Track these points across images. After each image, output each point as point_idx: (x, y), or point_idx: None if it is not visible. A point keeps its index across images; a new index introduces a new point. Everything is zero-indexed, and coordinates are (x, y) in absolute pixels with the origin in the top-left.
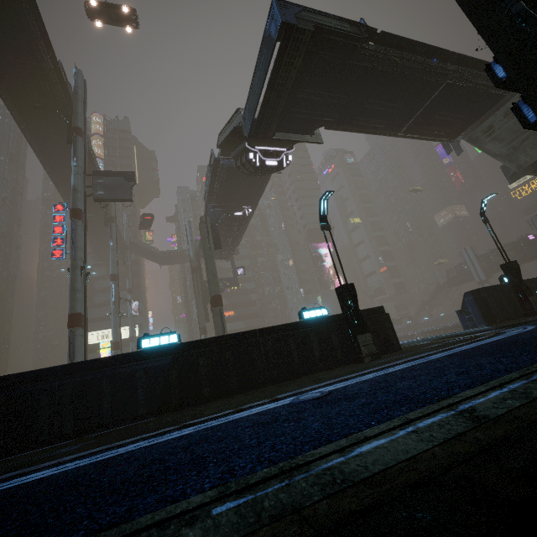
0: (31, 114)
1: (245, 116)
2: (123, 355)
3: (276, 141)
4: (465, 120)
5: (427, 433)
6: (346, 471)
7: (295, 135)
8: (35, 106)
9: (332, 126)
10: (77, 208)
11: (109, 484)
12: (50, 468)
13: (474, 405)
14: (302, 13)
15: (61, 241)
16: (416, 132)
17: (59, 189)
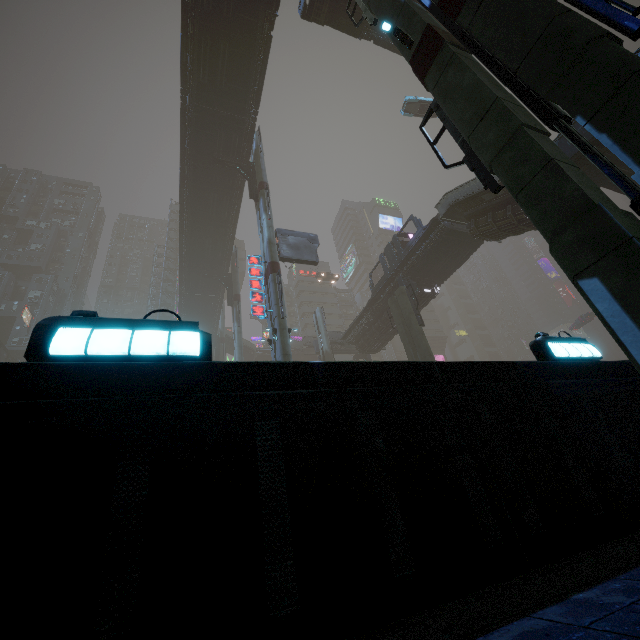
0: (204, 169)
1: None
2: None
3: None
4: None
5: None
6: None
7: None
8: (217, 160)
9: None
10: (276, 262)
11: None
12: None
13: None
14: None
15: (260, 297)
16: None
17: (181, 259)
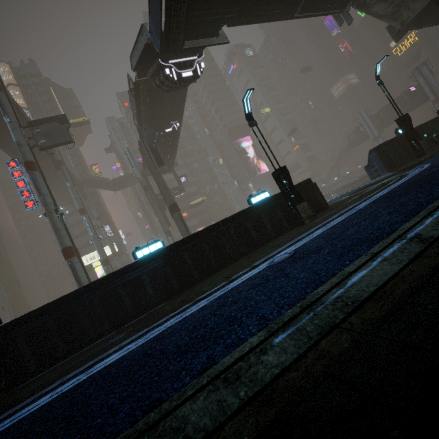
0: None
1: (151, 31)
2: (126, 267)
3: (186, 51)
4: None
5: (394, 259)
6: (351, 296)
7: (202, 40)
8: None
9: (234, 22)
10: (29, 161)
11: (176, 349)
12: (116, 352)
13: (418, 232)
14: None
15: (28, 193)
16: (310, 10)
17: (1, 147)
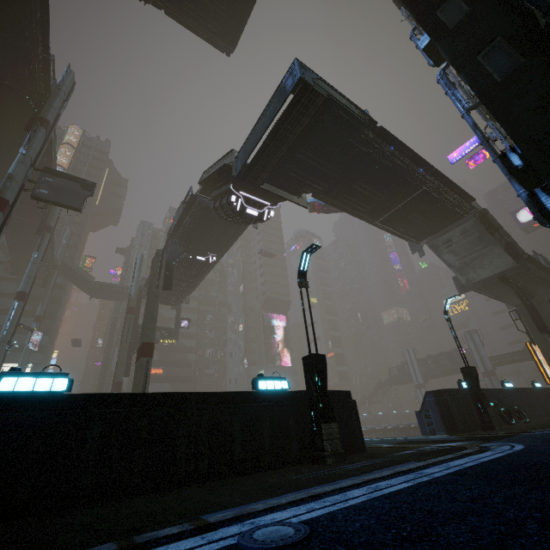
0: None
1: (238, 156)
2: None
3: (262, 193)
4: (431, 227)
5: None
6: None
7: (283, 192)
8: (2, 83)
9: (320, 195)
10: (3, 198)
11: None
12: None
13: None
14: (319, 81)
15: None
16: (391, 225)
17: None
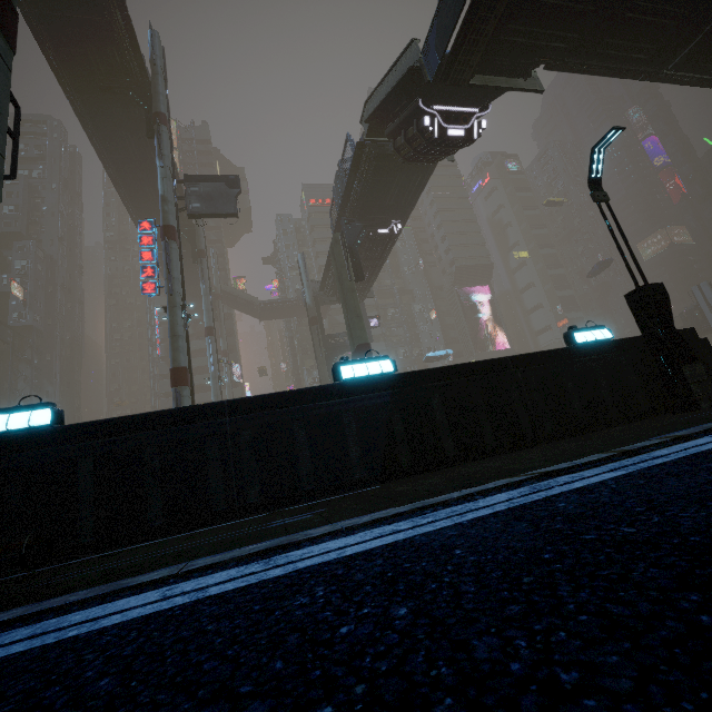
0: (96, 101)
1: (428, 46)
2: (316, 388)
3: (463, 97)
4: None
5: None
6: None
7: (501, 79)
8: (102, 88)
9: (562, 59)
10: (169, 225)
11: None
12: (338, 537)
13: None
14: None
15: (152, 271)
16: (694, 68)
17: (132, 215)
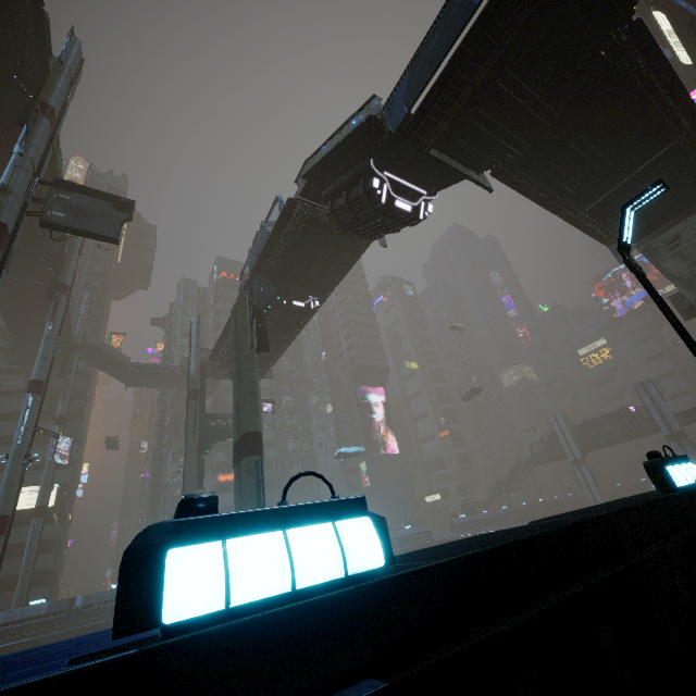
0: None
1: (394, 98)
2: None
3: (413, 176)
4: (659, 216)
5: None
6: None
7: (457, 164)
8: None
9: (510, 167)
10: None
11: None
12: None
13: None
14: None
15: None
16: (601, 217)
17: None
